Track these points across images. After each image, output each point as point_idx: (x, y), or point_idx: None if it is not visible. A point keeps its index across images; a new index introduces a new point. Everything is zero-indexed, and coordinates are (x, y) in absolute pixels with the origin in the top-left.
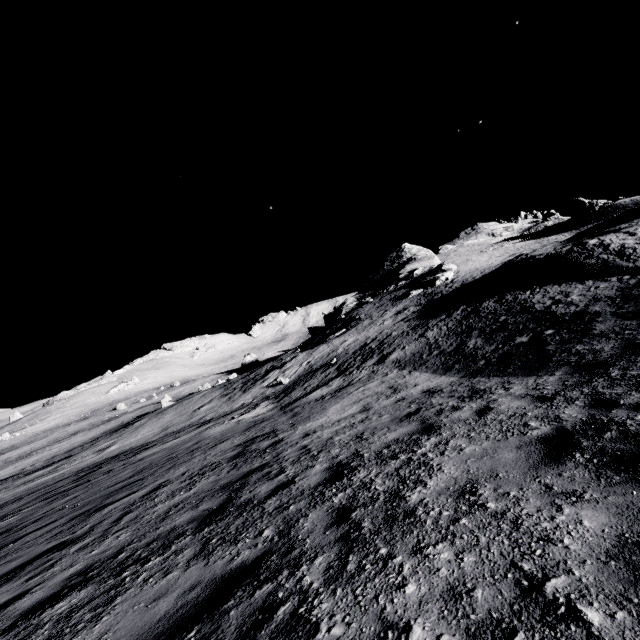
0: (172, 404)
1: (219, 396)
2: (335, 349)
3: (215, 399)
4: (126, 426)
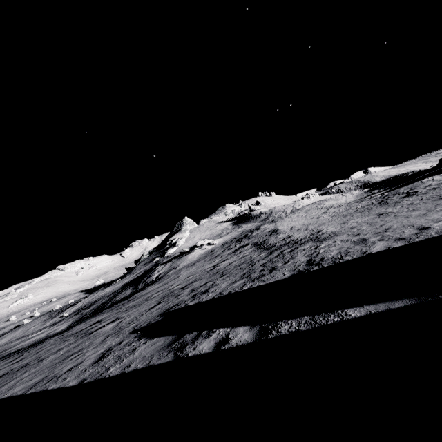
0: (29, 322)
1: (43, 320)
2: (94, 297)
3: (40, 322)
4: (0, 336)
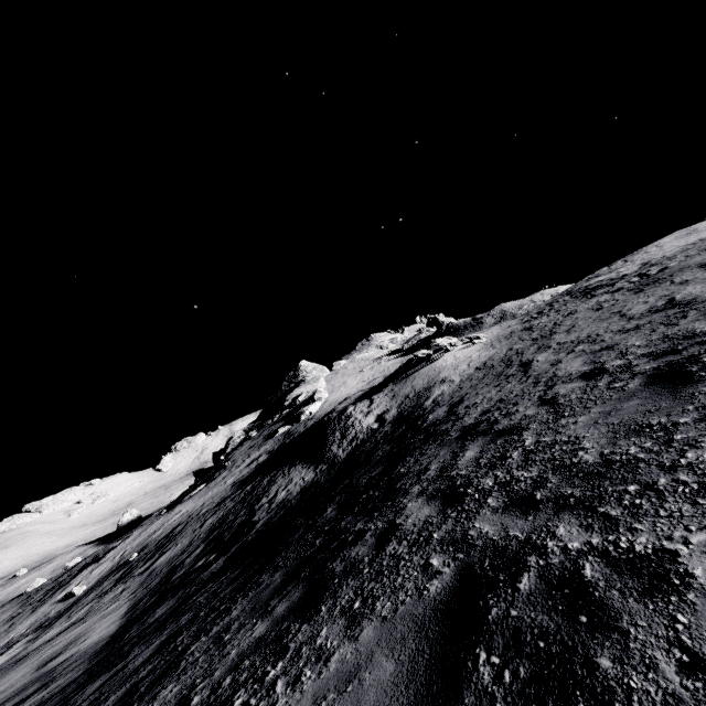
0: None
1: (4, 621)
2: (157, 529)
3: None
4: None
